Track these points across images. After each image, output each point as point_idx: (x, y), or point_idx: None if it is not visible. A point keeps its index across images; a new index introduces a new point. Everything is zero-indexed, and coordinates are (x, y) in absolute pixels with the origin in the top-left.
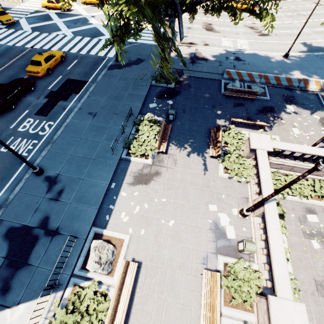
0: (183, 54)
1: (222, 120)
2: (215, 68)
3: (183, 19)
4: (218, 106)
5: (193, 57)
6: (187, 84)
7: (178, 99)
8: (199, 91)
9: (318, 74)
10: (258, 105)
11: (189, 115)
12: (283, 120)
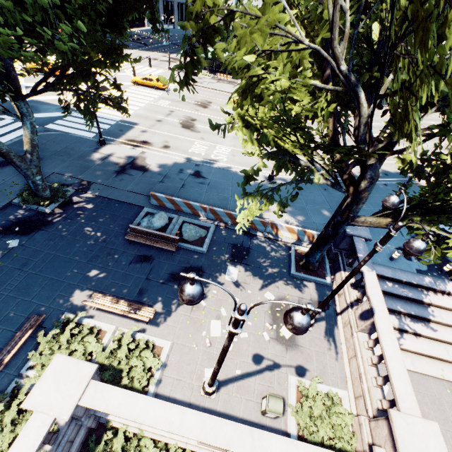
0: (115, 157)
1: (85, 293)
2: (151, 185)
3: (160, 108)
4: (103, 259)
5: (128, 163)
6: (79, 208)
7: (36, 239)
8: (89, 225)
9: (306, 212)
10: (179, 261)
11: (26, 275)
12: (205, 299)
